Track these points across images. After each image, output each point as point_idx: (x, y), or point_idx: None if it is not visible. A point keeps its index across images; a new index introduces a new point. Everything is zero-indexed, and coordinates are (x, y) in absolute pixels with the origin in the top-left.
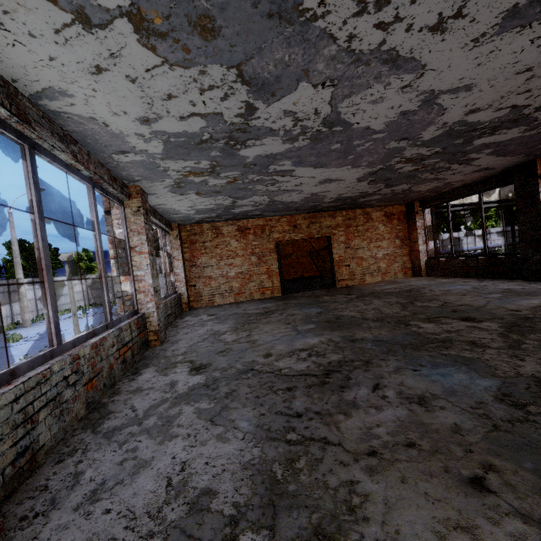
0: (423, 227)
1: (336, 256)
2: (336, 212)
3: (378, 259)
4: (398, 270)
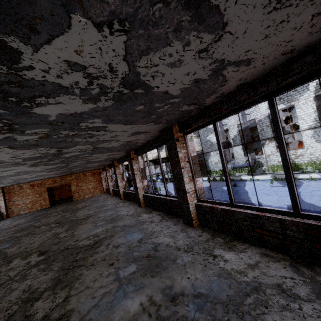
0: (104, 177)
1: (73, 190)
2: (72, 175)
3: (90, 188)
4: (98, 192)
